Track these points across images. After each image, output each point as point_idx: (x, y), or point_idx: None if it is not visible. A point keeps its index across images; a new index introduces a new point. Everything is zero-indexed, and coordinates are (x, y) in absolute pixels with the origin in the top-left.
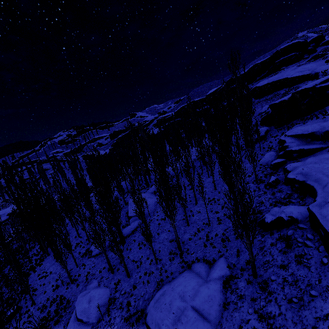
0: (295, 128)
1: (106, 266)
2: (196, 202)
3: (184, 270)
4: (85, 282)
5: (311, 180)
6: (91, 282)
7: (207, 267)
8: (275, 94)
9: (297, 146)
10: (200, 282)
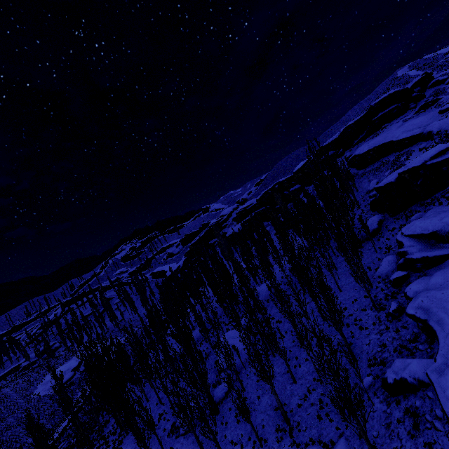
0: (412, 222)
1: None
2: (301, 344)
3: None
4: None
5: (433, 320)
6: None
7: None
8: (383, 162)
9: (419, 253)
10: None
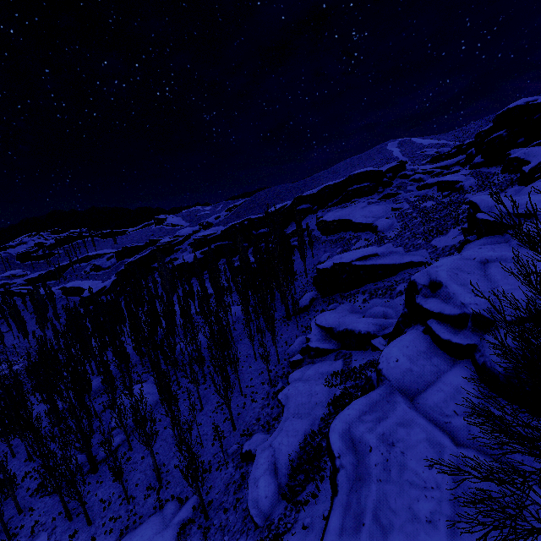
0: (326, 312)
1: (63, 510)
2: (202, 408)
3: (155, 512)
4: (29, 537)
5: (287, 407)
6: (38, 536)
7: (177, 508)
8: (341, 237)
9: (316, 343)
10: (159, 530)
